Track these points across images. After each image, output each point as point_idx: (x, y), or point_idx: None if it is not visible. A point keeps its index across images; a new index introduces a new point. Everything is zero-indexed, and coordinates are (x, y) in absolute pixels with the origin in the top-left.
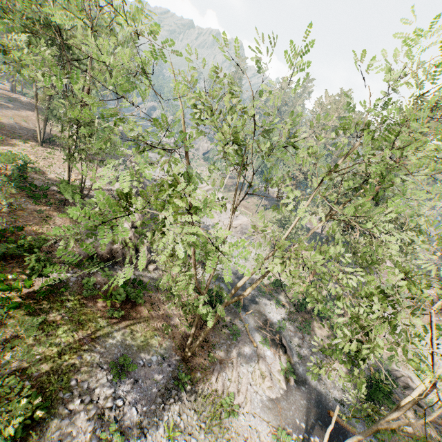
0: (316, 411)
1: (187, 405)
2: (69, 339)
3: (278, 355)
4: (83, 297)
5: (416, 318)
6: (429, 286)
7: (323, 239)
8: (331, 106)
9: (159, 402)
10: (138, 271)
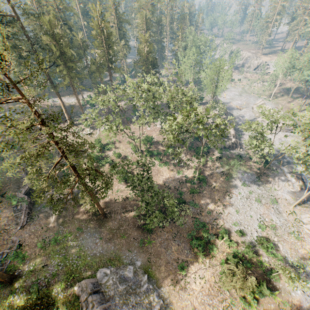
0: None
1: (260, 185)
2: (229, 167)
3: (298, 181)
4: (227, 158)
5: None
6: None
7: None
8: None
9: (253, 183)
10: (237, 151)
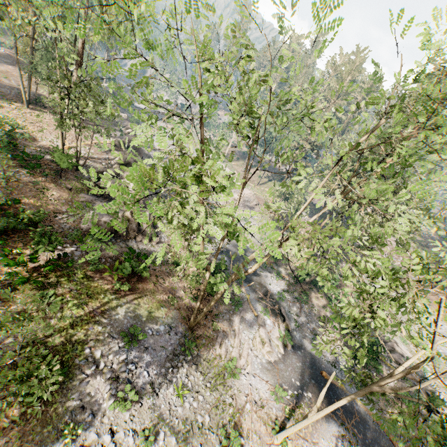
0: (310, 372)
1: (194, 368)
2: (79, 311)
3: (277, 323)
4: (89, 271)
5: (420, 299)
6: (437, 270)
7: (327, 215)
8: (345, 66)
9: (168, 366)
10: (141, 245)
